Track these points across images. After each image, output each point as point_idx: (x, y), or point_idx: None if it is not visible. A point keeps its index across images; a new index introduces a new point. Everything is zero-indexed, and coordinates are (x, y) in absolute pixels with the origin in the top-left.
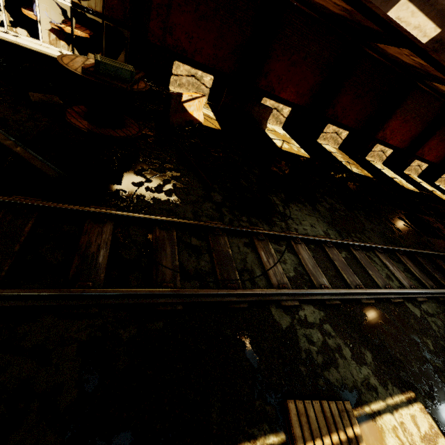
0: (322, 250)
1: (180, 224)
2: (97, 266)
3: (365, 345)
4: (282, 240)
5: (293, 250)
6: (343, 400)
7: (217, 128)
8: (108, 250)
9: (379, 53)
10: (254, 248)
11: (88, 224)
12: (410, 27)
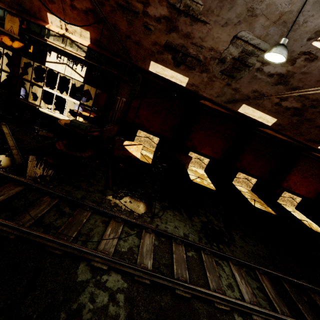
0: (170, 244)
1: (64, 198)
2: None
3: None
4: (138, 227)
5: (141, 236)
6: None
7: (148, 162)
8: (6, 197)
9: (265, 133)
10: (107, 225)
11: (10, 184)
12: (256, 117)
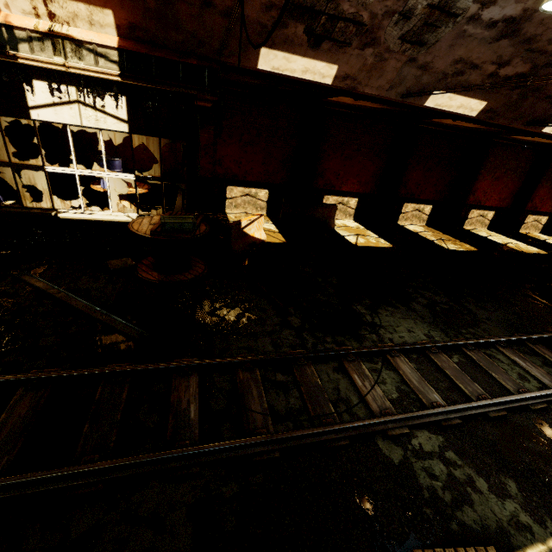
0: (427, 359)
1: (262, 361)
2: (190, 423)
3: (505, 472)
4: (376, 355)
5: (392, 366)
6: (486, 546)
7: (281, 241)
8: (198, 404)
9: (437, 125)
10: (345, 372)
11: (175, 380)
12: (453, 108)
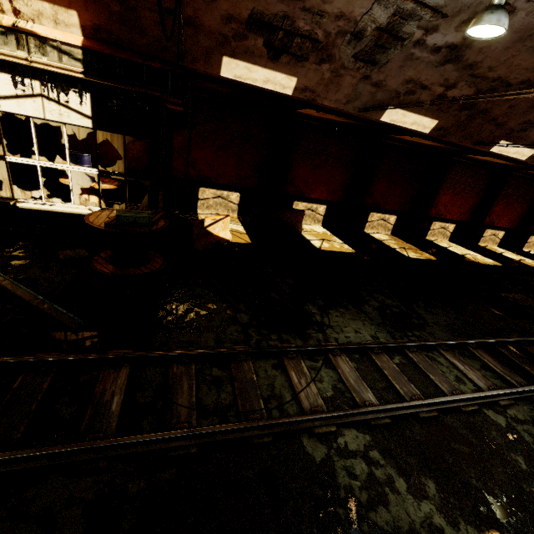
0: (368, 359)
1: (199, 356)
2: (110, 415)
3: (426, 473)
4: (319, 354)
5: (332, 364)
6: None
7: (247, 242)
8: (122, 396)
9: (400, 141)
10: (284, 369)
11: (104, 371)
12: (407, 124)
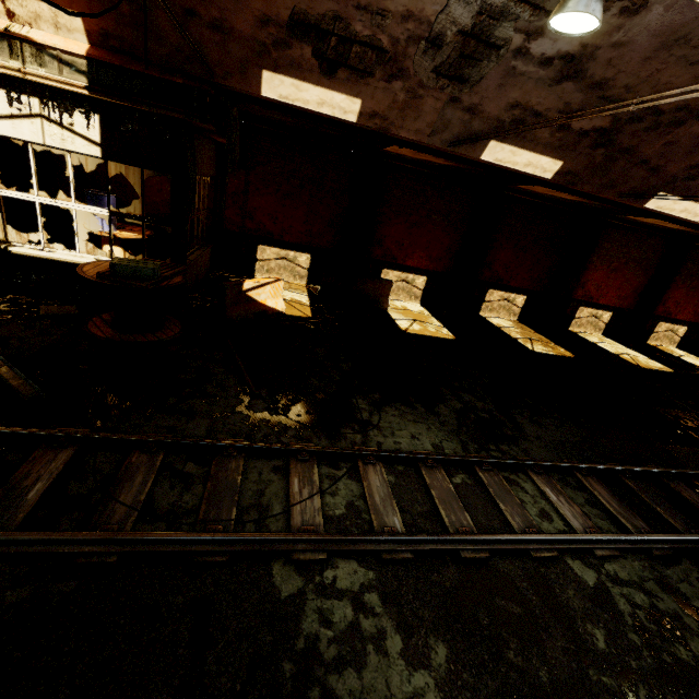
0: (416, 473)
1: (174, 445)
2: (21, 503)
3: (440, 633)
4: (346, 460)
5: (359, 475)
6: None
7: (306, 315)
8: (49, 483)
9: (531, 195)
10: (287, 474)
11: (40, 451)
12: (519, 166)
